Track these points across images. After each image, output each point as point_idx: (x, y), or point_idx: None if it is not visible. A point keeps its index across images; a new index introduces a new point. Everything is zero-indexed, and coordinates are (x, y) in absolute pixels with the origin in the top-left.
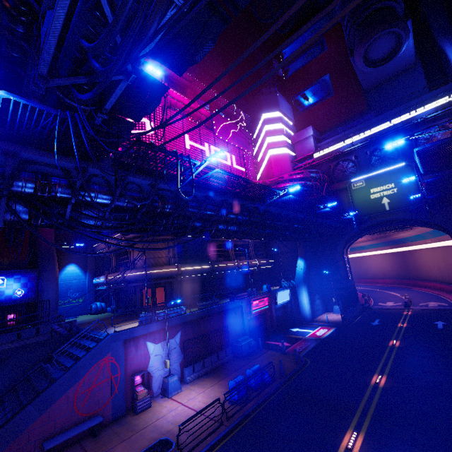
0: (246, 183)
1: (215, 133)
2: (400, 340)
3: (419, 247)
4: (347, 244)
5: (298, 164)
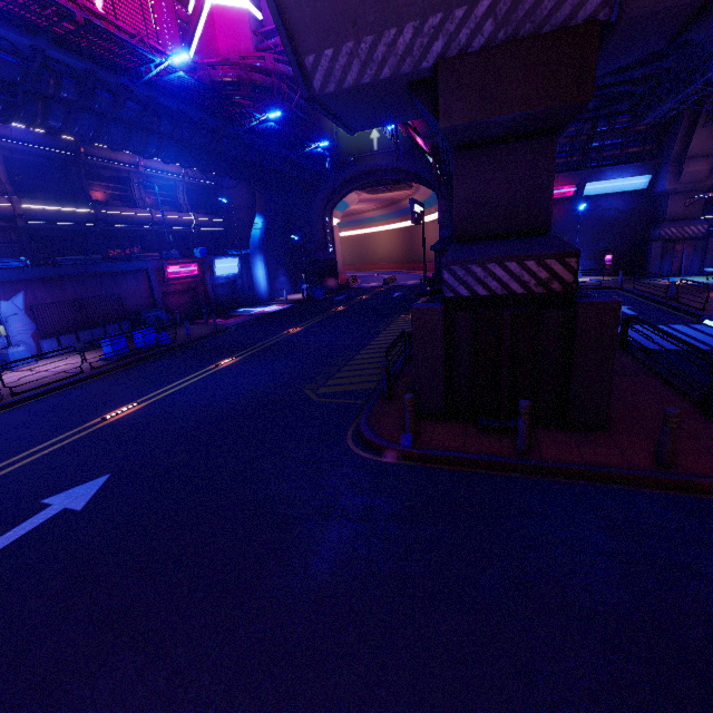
0: (66, 16)
1: None
2: (347, 306)
3: (426, 220)
4: (329, 201)
5: (265, 40)
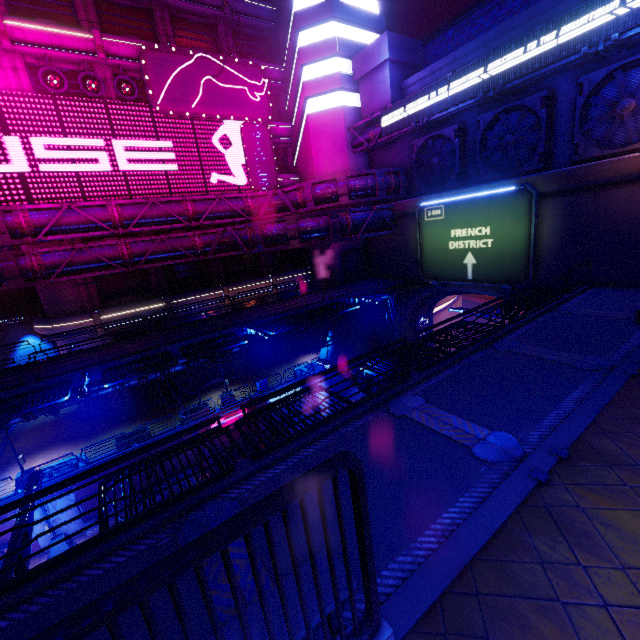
0: None
1: (155, 107)
2: None
3: None
4: (422, 307)
5: (358, 136)
